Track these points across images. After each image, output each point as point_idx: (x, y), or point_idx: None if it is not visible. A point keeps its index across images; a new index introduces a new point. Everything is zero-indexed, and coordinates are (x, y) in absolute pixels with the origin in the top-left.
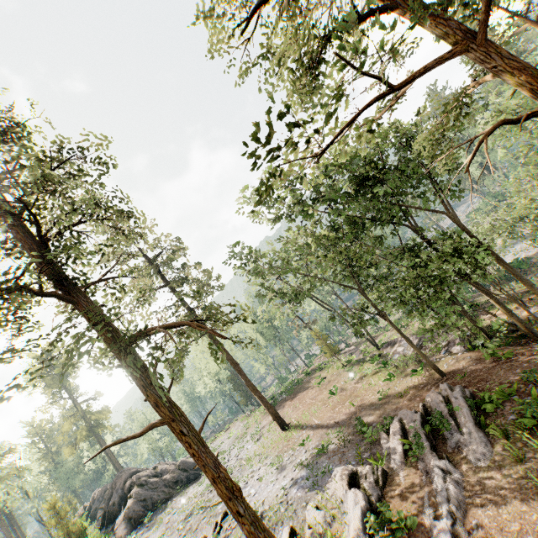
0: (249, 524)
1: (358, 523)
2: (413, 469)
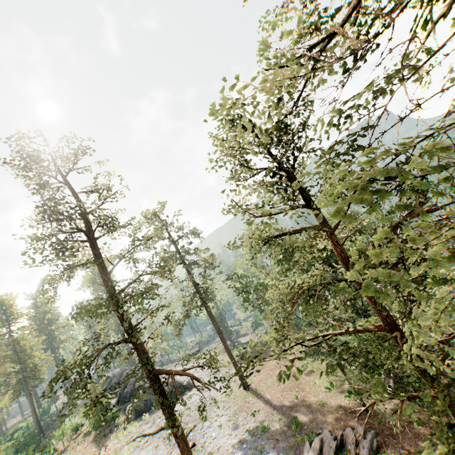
0: None
1: None
2: None
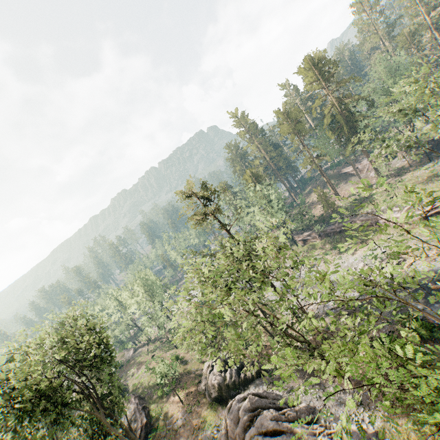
0: None
1: None
2: None
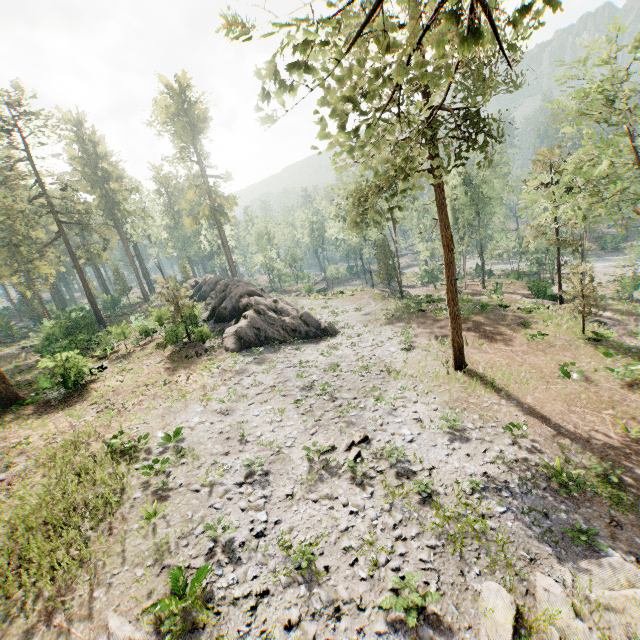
0: None
1: None
2: None
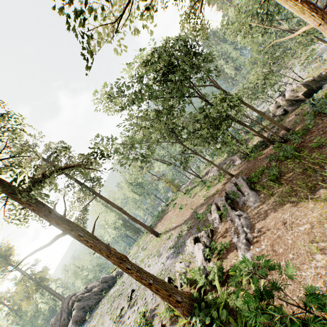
0: (135, 273)
1: (201, 257)
2: (225, 222)
